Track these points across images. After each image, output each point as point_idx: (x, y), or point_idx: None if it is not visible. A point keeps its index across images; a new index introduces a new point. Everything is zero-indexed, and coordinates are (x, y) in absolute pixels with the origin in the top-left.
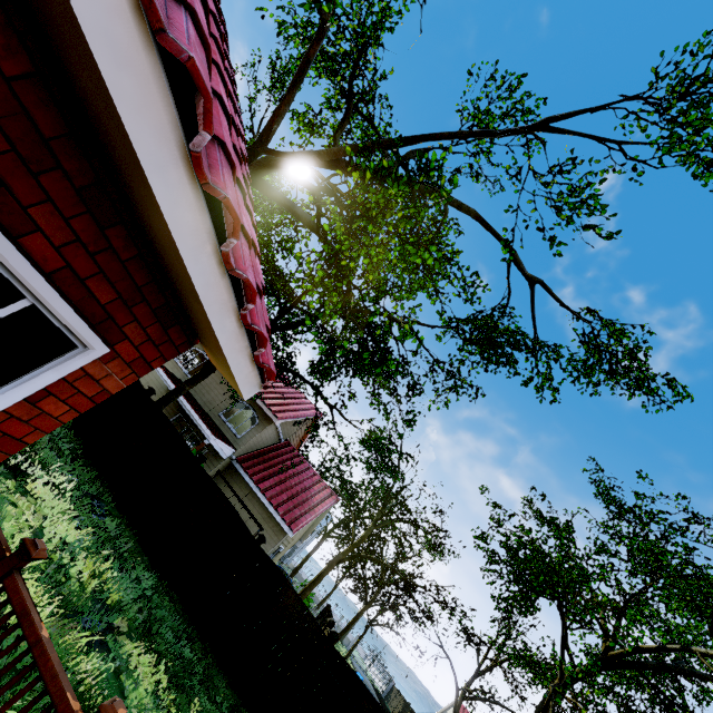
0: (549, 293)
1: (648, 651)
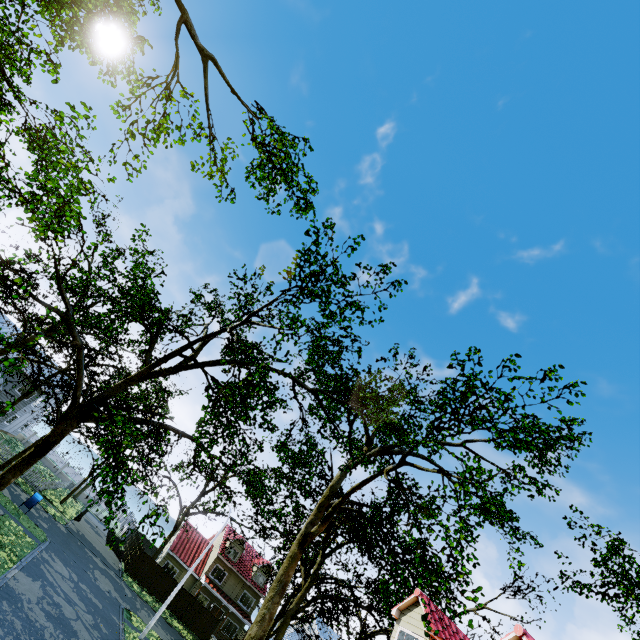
0: (221, 74)
1: (201, 340)
